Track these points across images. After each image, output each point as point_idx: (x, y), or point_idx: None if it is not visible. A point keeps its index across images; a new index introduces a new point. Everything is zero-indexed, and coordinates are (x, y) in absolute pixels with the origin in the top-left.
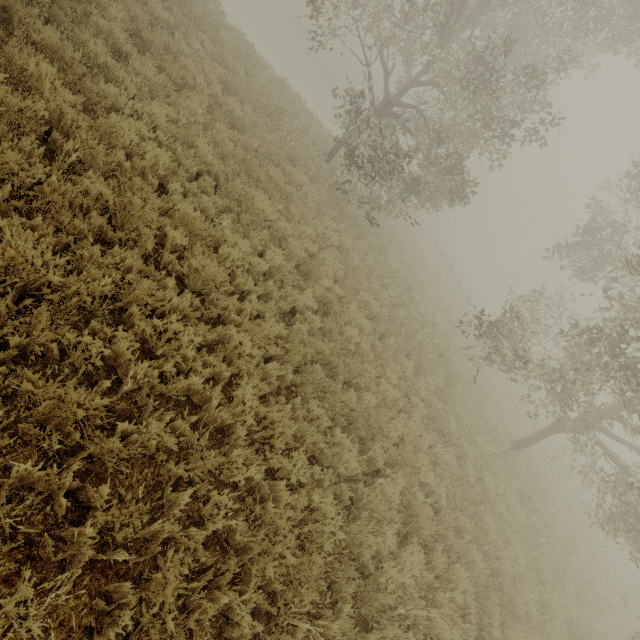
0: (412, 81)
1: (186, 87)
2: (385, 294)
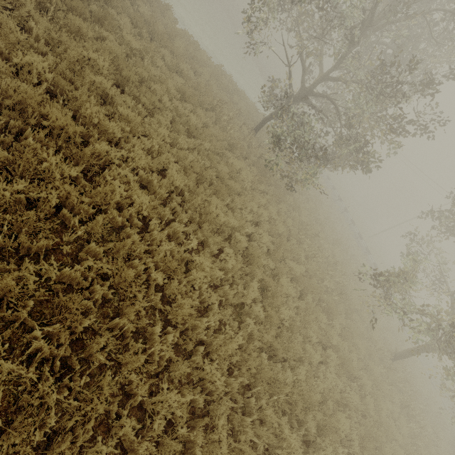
0: (323, 76)
1: (155, 108)
2: (302, 253)
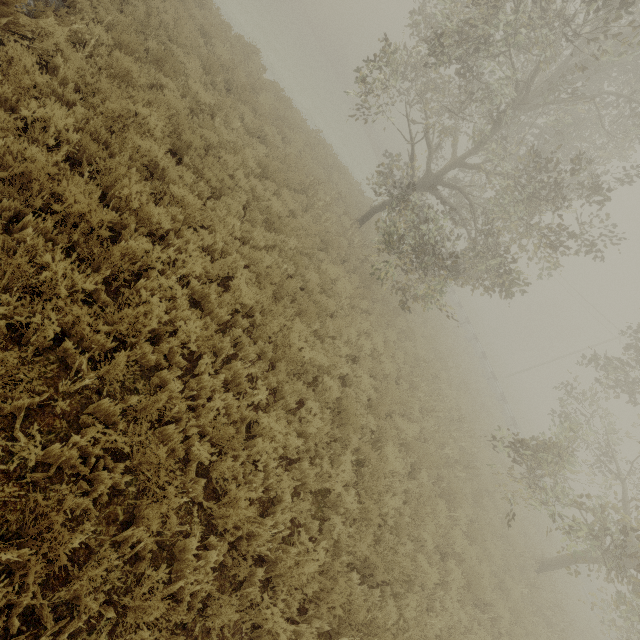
0: (457, 161)
1: (224, 187)
2: (416, 404)
